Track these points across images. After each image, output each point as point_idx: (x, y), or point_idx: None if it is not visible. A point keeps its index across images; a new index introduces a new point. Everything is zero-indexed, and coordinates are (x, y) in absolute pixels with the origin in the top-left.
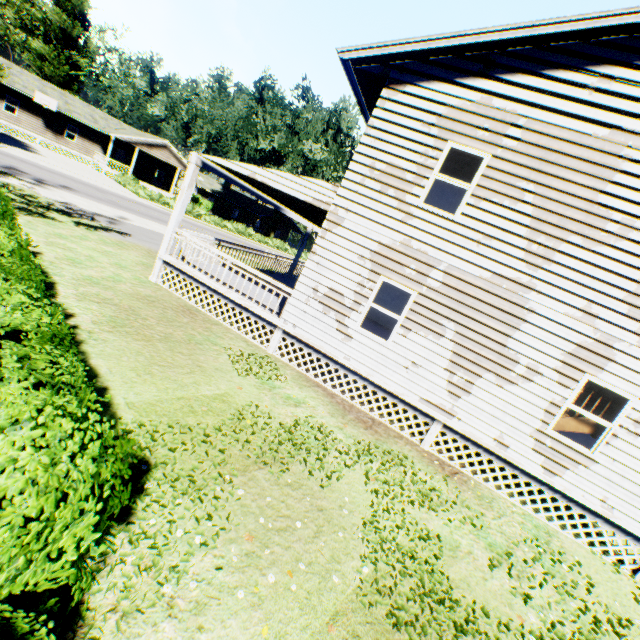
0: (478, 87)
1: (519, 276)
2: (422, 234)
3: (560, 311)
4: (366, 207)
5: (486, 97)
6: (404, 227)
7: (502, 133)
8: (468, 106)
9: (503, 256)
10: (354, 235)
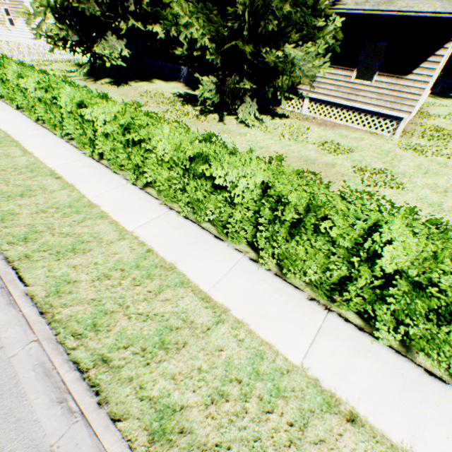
0: None
1: None
2: None
3: None
4: None
5: None
6: None
7: None
8: None
9: None
10: None
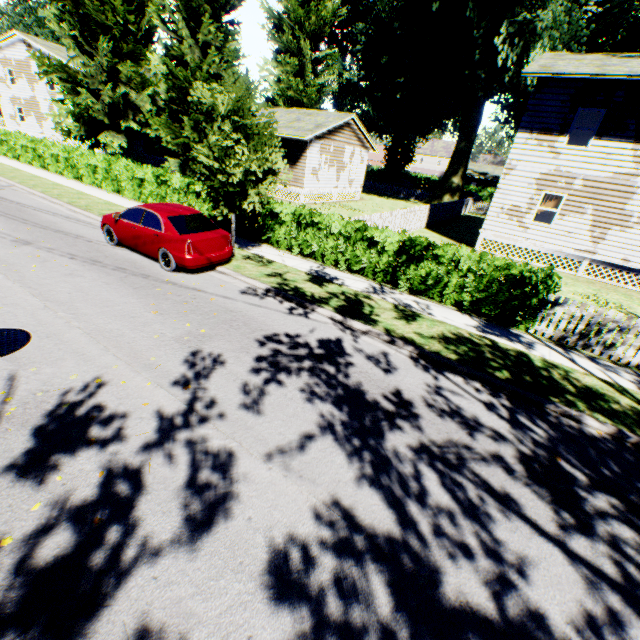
0: (3, 53)
1: (34, 96)
2: (16, 93)
3: (43, 101)
4: (3, 90)
5: (6, 56)
6: (12, 92)
7: (13, 63)
8: (4, 59)
9: (30, 92)
10: (6, 98)
